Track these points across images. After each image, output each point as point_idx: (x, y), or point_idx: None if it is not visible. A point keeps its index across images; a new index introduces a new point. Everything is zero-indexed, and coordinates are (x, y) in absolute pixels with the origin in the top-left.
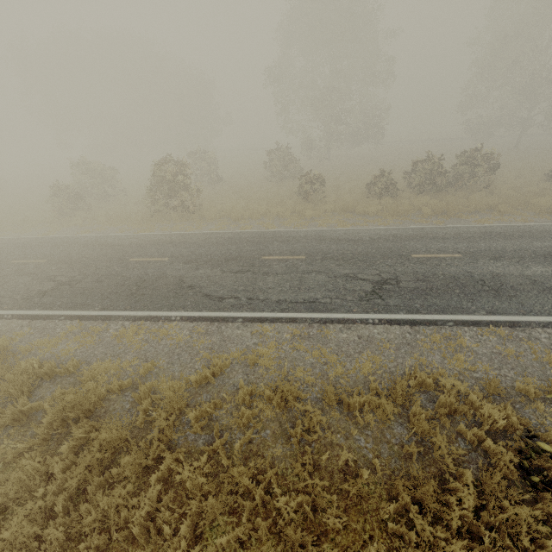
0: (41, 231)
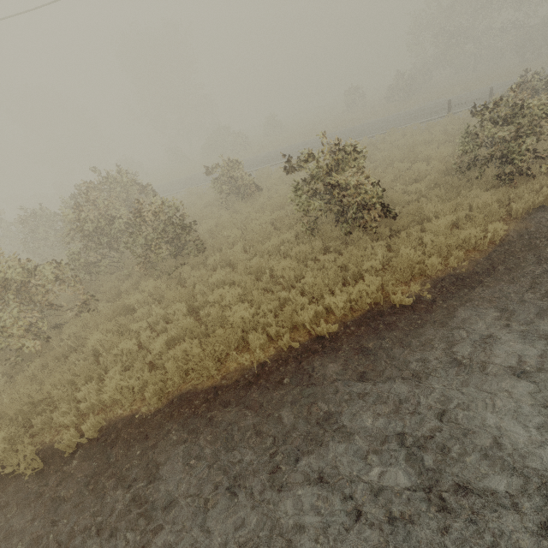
0: None
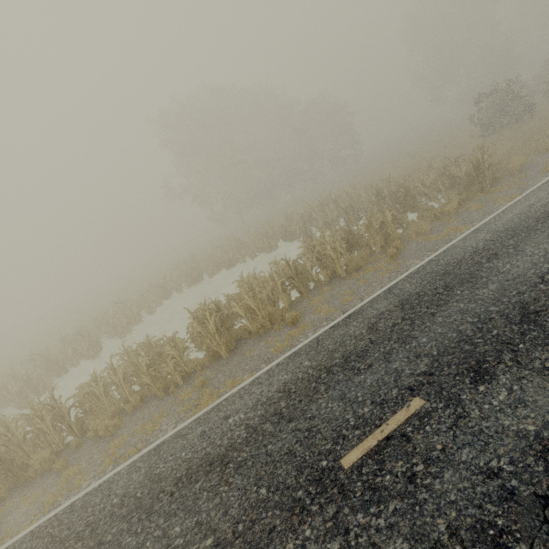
0: None
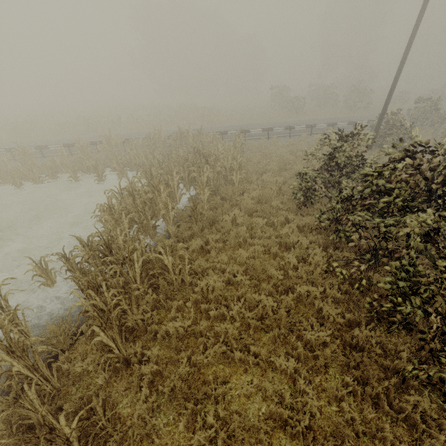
0: (309, 118)
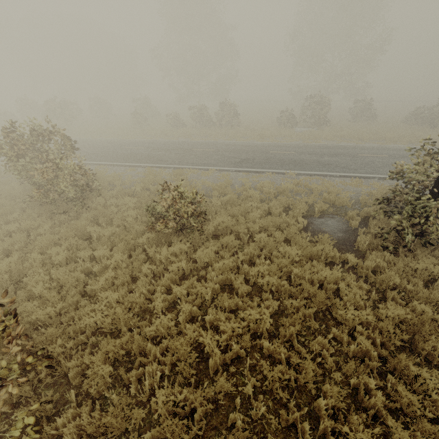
0: None
